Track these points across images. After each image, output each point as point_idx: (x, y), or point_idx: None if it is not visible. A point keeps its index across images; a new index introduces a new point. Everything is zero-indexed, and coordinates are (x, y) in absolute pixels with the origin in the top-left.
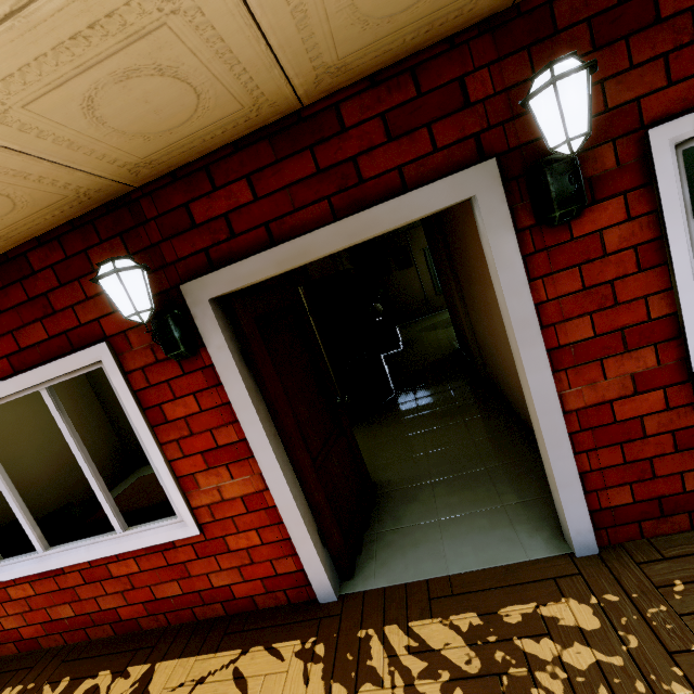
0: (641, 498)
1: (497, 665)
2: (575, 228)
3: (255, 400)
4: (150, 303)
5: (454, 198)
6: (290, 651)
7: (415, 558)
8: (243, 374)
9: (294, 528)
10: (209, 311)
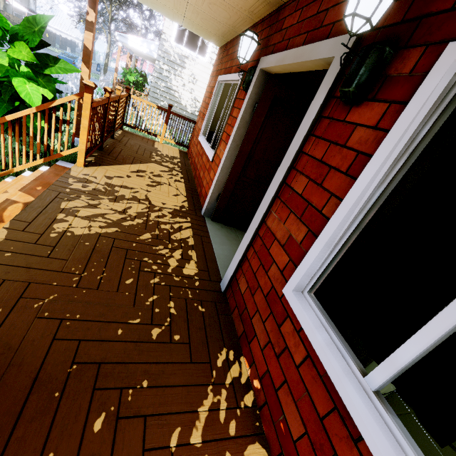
0: (244, 297)
1: (173, 242)
2: (351, 113)
3: (242, 124)
4: (245, 56)
5: (328, 54)
6: (184, 204)
7: (221, 237)
8: (247, 110)
9: (214, 180)
10: (257, 74)
